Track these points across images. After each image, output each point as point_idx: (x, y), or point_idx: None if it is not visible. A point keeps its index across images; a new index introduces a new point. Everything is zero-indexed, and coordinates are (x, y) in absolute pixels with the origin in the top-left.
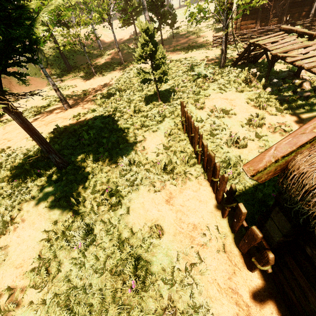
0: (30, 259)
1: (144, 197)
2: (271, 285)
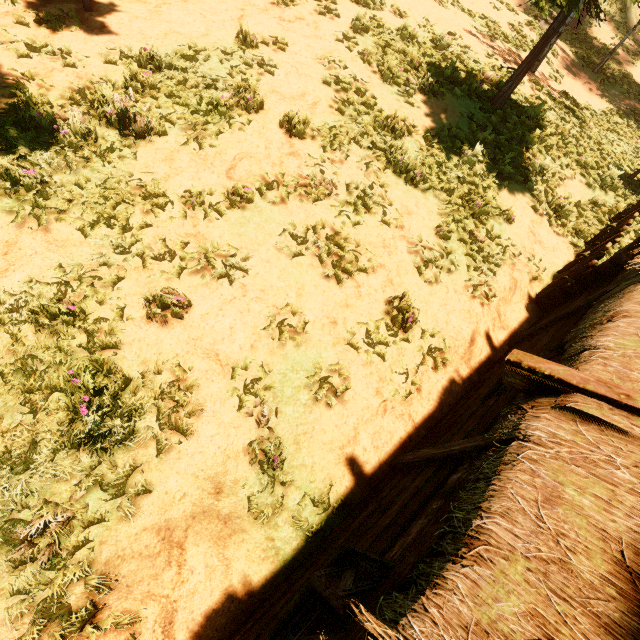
0: (430, 126)
1: (522, 199)
2: (533, 318)
